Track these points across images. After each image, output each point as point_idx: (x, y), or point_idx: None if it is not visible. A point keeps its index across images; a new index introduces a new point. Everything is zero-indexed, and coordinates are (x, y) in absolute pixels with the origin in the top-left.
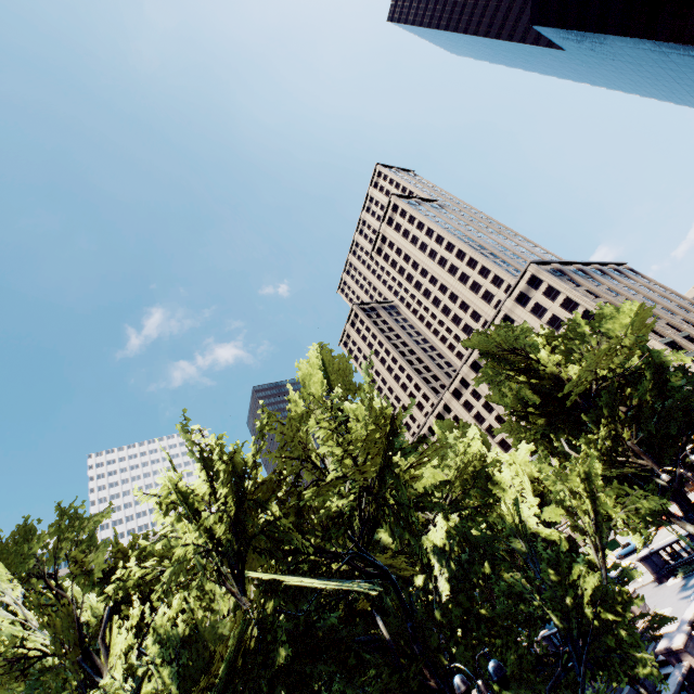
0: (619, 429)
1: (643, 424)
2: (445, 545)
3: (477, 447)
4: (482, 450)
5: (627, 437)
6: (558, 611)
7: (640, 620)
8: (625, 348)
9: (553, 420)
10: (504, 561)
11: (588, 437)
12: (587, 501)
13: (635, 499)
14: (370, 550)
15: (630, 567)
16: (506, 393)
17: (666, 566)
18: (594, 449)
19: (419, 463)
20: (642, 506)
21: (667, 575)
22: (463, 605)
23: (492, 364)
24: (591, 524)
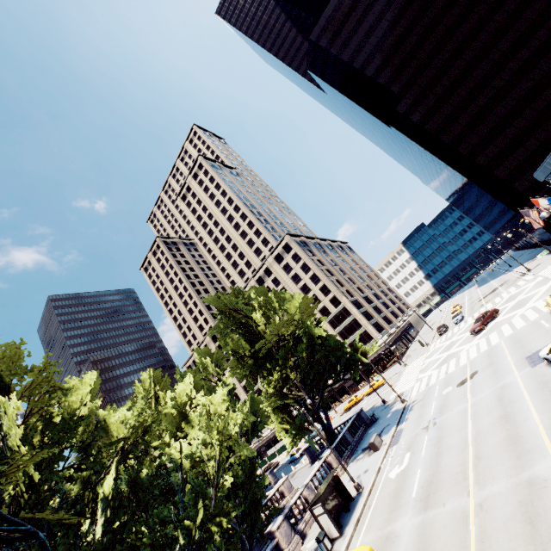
0: (289, 373)
1: (300, 371)
2: (107, 494)
3: (188, 389)
4: (190, 392)
5: (293, 378)
6: (184, 532)
7: (286, 498)
8: (296, 321)
9: (257, 362)
10: (159, 496)
11: (268, 379)
12: (216, 449)
13: (242, 448)
14: (51, 498)
15: (264, 476)
16: (228, 341)
17: (316, 453)
18: (271, 387)
19: (14, 471)
20: (243, 454)
21: (316, 459)
22: (98, 550)
23: (226, 317)
24: (216, 466)
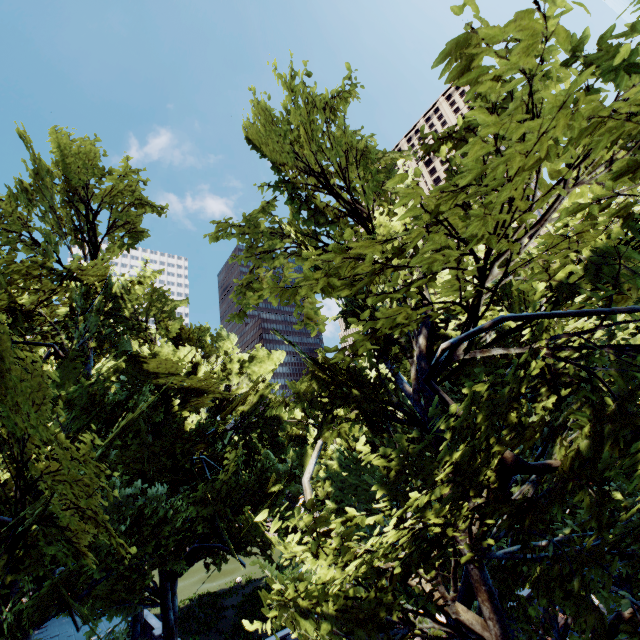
0: None
1: None
2: None
3: None
4: None
5: None
6: None
7: None
8: None
9: None
10: None
11: None
12: None
13: None
14: None
15: None
16: None
17: None
18: None
19: None
20: None
21: None
22: None
23: None
24: None
